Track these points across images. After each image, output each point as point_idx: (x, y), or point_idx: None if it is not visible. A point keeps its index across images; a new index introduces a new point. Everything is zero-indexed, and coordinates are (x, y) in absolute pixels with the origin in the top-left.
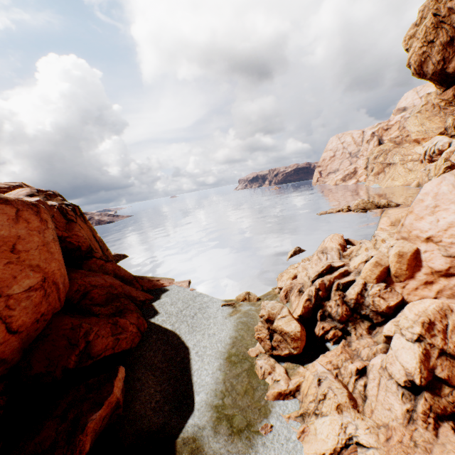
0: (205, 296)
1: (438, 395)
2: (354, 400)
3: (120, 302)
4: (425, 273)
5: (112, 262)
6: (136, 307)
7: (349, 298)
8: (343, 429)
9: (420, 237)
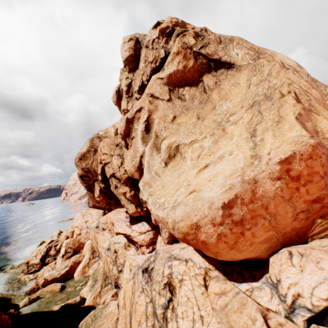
0: None
1: (67, 255)
2: (53, 268)
3: None
4: (76, 235)
5: None
6: None
7: (58, 248)
8: (49, 274)
9: (75, 226)
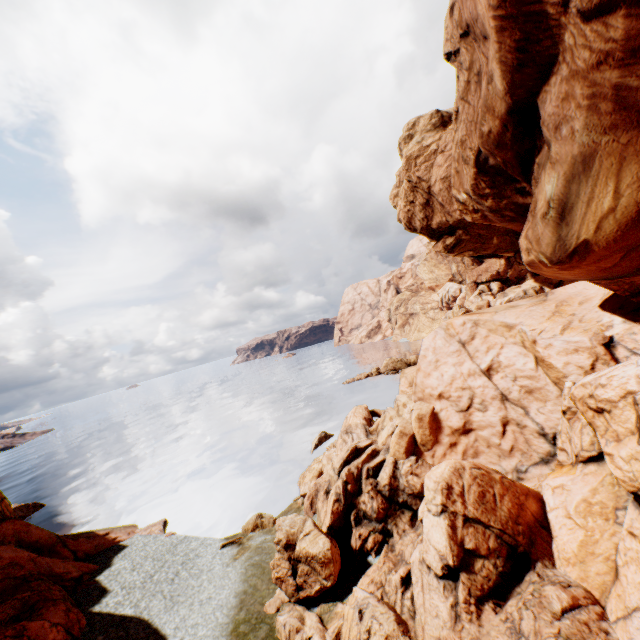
0: (193, 539)
1: (473, 572)
2: (404, 623)
3: (31, 589)
4: (447, 434)
5: (14, 519)
6: (63, 591)
7: (383, 485)
8: None
9: (433, 394)
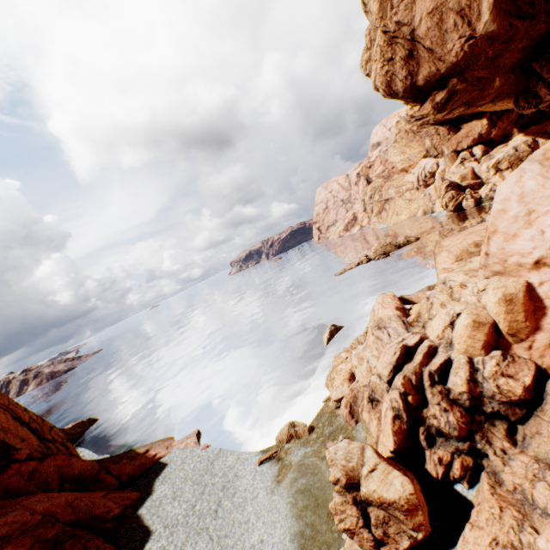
0: (228, 452)
1: None
2: None
3: None
4: None
5: (54, 456)
6: (100, 547)
7: (457, 393)
8: None
9: (524, 263)
